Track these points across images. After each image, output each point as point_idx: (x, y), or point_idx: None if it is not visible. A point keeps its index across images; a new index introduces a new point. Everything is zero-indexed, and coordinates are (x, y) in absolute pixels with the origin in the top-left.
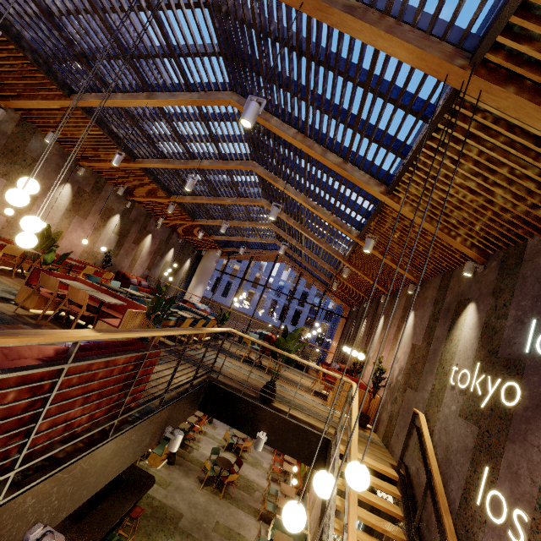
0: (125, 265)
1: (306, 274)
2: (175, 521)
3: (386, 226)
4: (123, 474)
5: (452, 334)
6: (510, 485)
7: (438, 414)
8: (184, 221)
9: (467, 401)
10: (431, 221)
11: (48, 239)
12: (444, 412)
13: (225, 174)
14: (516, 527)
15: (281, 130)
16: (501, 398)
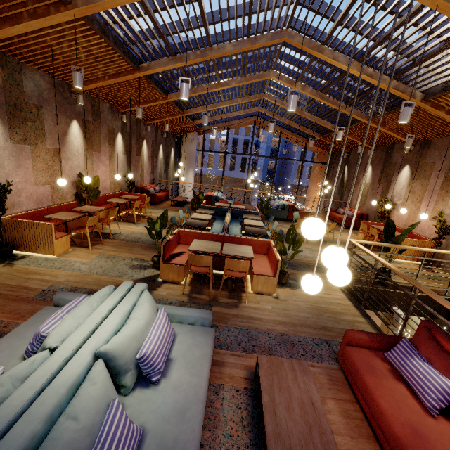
0: (138, 179)
1: (286, 133)
2: None
3: None
4: None
5: None
6: None
7: None
8: (173, 116)
9: None
10: None
11: (93, 190)
12: None
13: (241, 54)
14: None
15: None
16: None
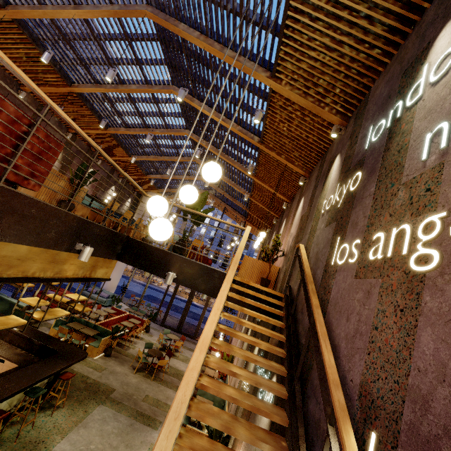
0: None
1: (229, 208)
2: (107, 394)
3: (277, 120)
4: (57, 348)
5: (325, 185)
6: (352, 234)
7: (313, 240)
8: (122, 157)
9: (330, 213)
10: (306, 97)
11: None
12: (317, 235)
13: (151, 101)
14: (353, 252)
15: (187, 33)
16: (350, 189)
